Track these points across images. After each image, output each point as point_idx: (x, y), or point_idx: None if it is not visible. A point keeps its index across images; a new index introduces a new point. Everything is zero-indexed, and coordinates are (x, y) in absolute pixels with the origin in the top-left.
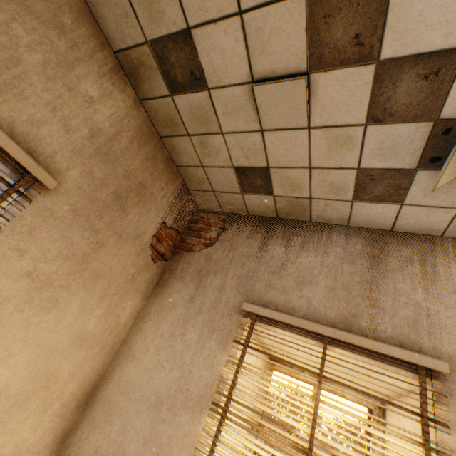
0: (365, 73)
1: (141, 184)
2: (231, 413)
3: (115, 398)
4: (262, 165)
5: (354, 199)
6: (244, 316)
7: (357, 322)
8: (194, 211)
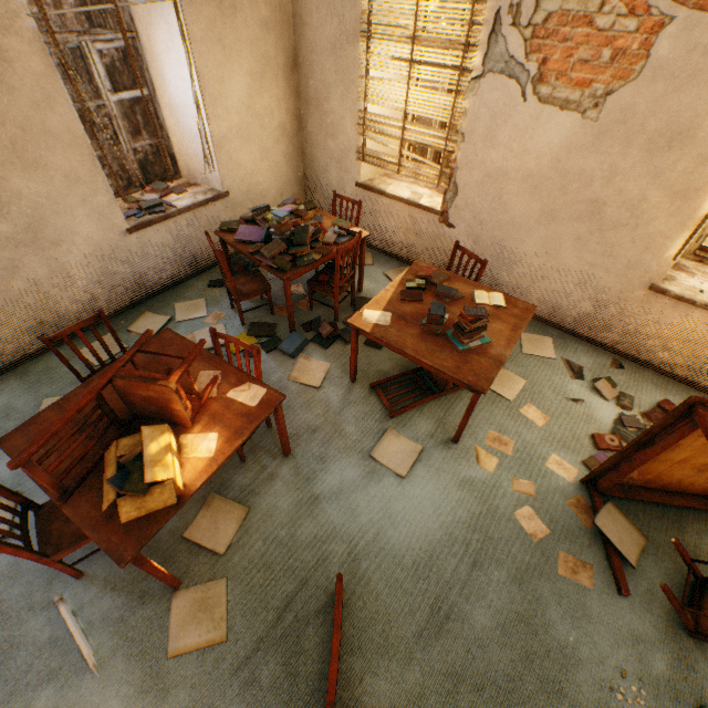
0: None
1: None
2: (372, 35)
3: (309, 59)
4: None
5: None
6: None
7: None
8: None
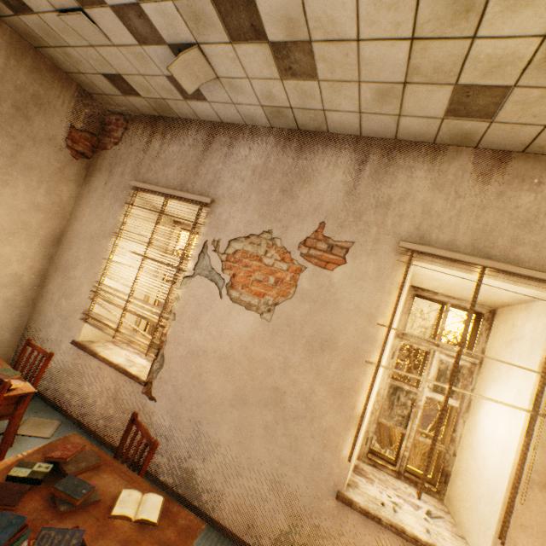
0: (109, 12)
1: (35, 96)
2: (121, 235)
3: (72, 239)
4: (116, 73)
5: (186, 99)
6: (132, 189)
7: (186, 186)
8: (106, 114)
